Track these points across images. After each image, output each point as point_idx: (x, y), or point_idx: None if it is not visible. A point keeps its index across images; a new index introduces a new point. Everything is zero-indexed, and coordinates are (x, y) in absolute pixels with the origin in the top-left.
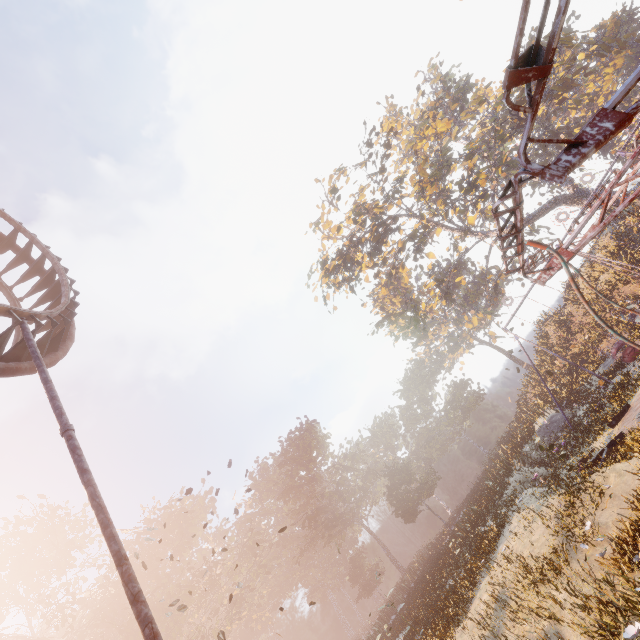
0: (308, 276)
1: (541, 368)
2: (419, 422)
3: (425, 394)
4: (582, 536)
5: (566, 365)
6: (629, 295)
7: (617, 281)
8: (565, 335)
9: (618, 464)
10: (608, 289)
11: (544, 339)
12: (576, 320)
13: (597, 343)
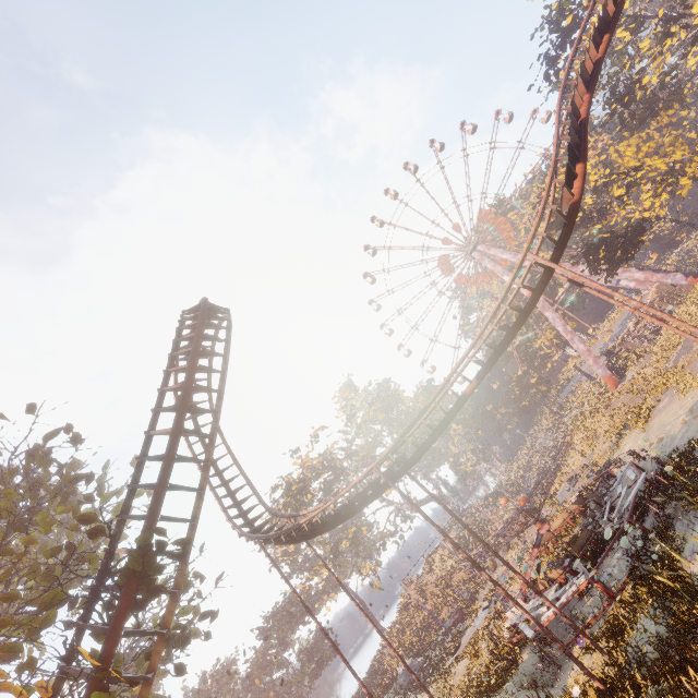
0: (273, 489)
1: (399, 625)
2: (271, 672)
3: (287, 637)
4: (449, 689)
5: (419, 624)
6: (461, 579)
7: (456, 567)
8: (421, 599)
9: (460, 662)
10: (451, 571)
11: (407, 598)
12: (430, 588)
13: (440, 610)
